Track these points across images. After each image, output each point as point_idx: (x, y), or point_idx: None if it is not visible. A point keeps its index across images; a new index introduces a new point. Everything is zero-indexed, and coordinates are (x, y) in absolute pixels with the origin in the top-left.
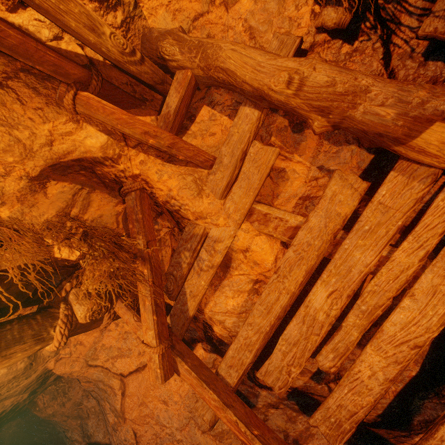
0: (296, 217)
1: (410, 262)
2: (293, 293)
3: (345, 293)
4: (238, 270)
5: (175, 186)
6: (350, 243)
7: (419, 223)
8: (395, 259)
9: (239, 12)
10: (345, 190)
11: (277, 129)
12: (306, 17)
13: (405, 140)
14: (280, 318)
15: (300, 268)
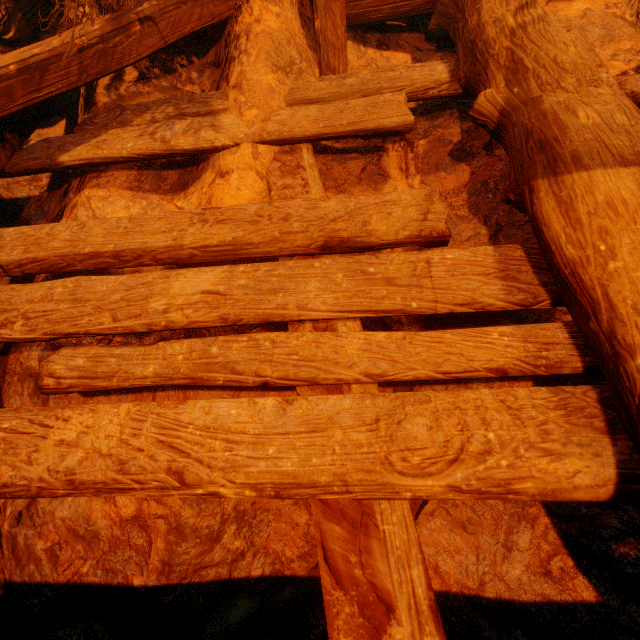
0: (323, 199)
1: (354, 361)
2: (180, 246)
3: (228, 310)
4: (186, 200)
5: (268, 26)
6: (327, 266)
7: (436, 331)
8: (343, 337)
9: (557, 12)
10: (414, 209)
11: (440, 137)
12: (611, 72)
13: (566, 166)
14: (121, 258)
15: (234, 230)
